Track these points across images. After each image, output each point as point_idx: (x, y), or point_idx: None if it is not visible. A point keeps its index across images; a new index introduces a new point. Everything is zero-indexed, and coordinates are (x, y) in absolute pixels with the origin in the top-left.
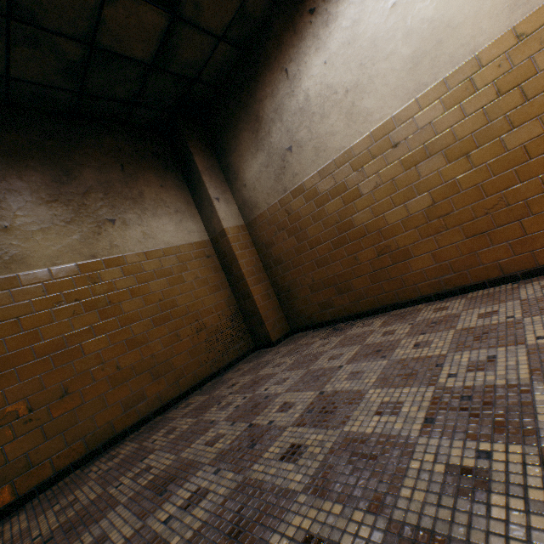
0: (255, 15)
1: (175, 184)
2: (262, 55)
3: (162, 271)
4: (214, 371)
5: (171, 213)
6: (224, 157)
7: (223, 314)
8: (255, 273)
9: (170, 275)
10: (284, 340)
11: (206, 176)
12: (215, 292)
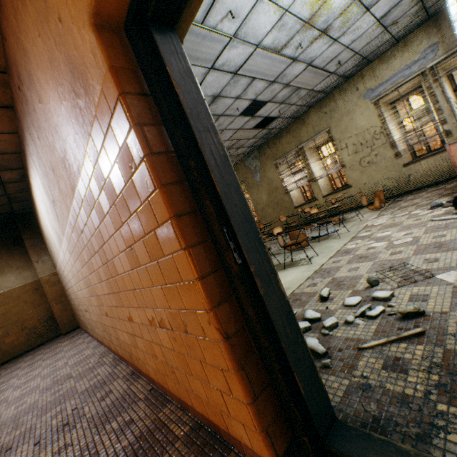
0: (21, 196)
1: (20, 252)
2: (34, 207)
3: (4, 303)
4: (30, 348)
5: (14, 270)
6: (43, 238)
7: (42, 318)
8: (58, 298)
9: (8, 304)
10: (71, 332)
11: (32, 250)
12: (38, 308)
